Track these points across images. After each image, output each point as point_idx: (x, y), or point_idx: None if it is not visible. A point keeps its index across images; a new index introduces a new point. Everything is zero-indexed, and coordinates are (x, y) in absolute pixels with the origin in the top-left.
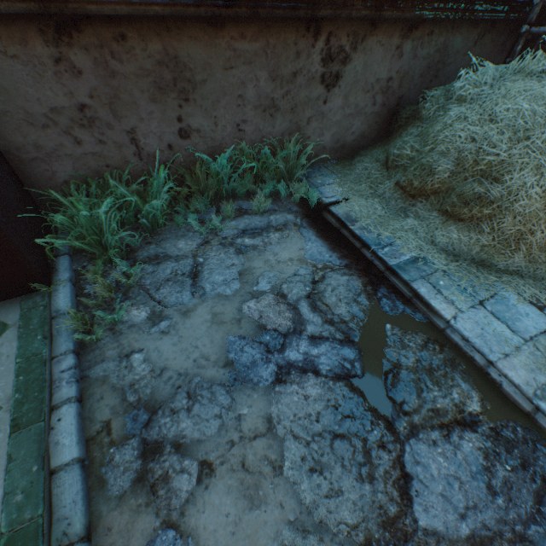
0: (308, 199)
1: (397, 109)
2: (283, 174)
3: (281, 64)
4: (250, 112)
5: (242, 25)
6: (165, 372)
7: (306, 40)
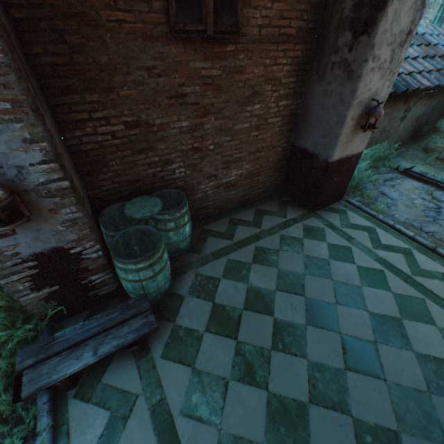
0: (395, 167)
1: (417, 128)
2: (381, 158)
3: (392, 115)
4: (377, 133)
5: (389, 104)
6: (408, 219)
7: (401, 106)
